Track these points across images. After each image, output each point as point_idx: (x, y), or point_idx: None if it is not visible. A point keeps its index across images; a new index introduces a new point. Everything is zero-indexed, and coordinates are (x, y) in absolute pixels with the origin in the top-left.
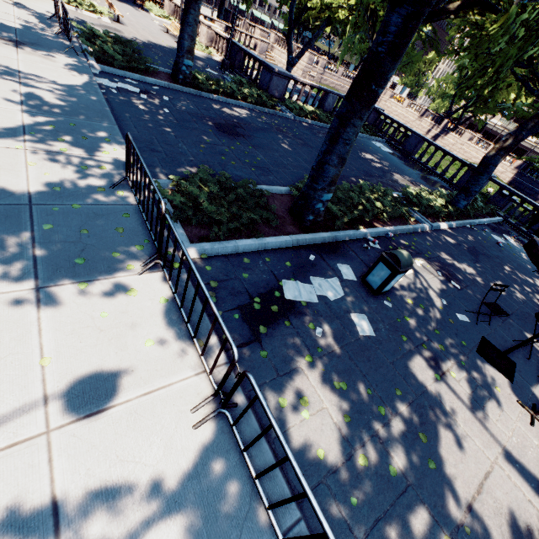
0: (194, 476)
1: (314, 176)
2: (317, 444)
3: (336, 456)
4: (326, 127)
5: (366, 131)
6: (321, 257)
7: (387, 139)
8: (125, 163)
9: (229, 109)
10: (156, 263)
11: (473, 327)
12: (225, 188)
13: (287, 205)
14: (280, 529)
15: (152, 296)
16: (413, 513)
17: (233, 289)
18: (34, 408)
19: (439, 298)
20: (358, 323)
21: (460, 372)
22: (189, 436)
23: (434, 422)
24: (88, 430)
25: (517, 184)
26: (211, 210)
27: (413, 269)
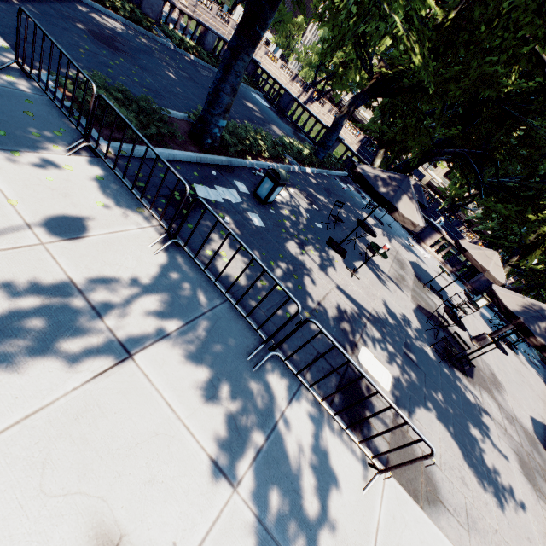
0: (162, 276)
1: (211, 101)
2: (235, 274)
3: (247, 280)
4: (208, 67)
5: (246, 82)
6: (221, 174)
7: (265, 93)
8: (16, 43)
9: (99, 16)
10: (85, 145)
11: (325, 231)
12: (126, 98)
13: (186, 129)
14: (221, 300)
15: (88, 174)
16: (291, 304)
17: (155, 183)
18: (21, 229)
19: (305, 213)
20: (253, 219)
21: (316, 251)
22: (152, 258)
23: (301, 271)
24: (75, 247)
25: (360, 155)
26: (122, 112)
27: (288, 194)
